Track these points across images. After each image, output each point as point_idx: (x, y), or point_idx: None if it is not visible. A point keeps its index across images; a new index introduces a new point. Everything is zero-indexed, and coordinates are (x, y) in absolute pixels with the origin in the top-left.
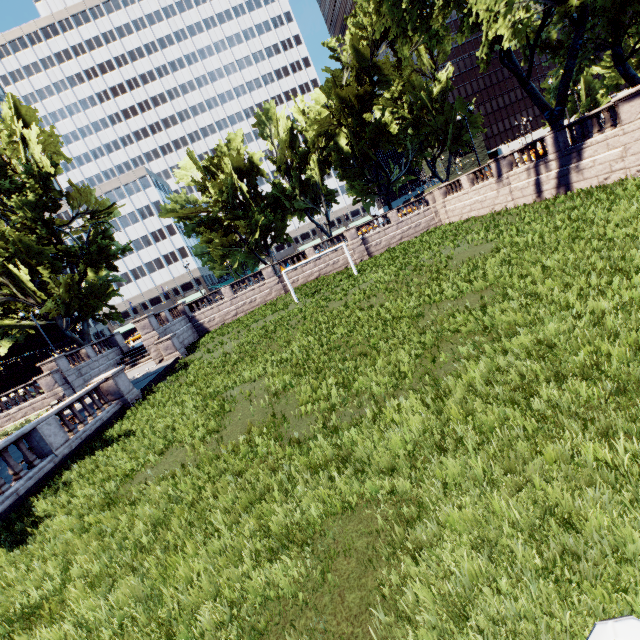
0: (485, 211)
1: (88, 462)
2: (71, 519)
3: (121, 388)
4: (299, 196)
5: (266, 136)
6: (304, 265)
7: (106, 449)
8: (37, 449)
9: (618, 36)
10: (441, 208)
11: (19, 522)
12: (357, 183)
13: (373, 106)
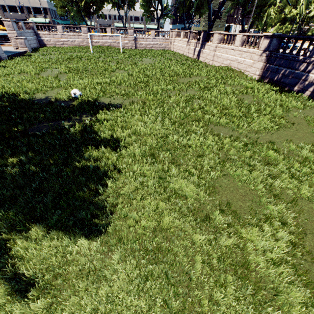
0: (182, 52)
1: None
2: None
3: None
4: None
5: None
6: (104, 36)
7: None
8: None
9: (244, 5)
10: (173, 42)
11: None
12: (145, 4)
13: None
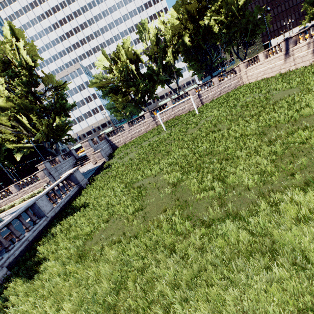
0: (273, 74)
1: (65, 222)
2: (58, 265)
3: (78, 178)
4: (161, 73)
5: (143, 39)
6: (166, 111)
7: (74, 214)
8: (37, 213)
9: None
10: (244, 74)
11: (29, 261)
12: (194, 63)
13: (205, 15)
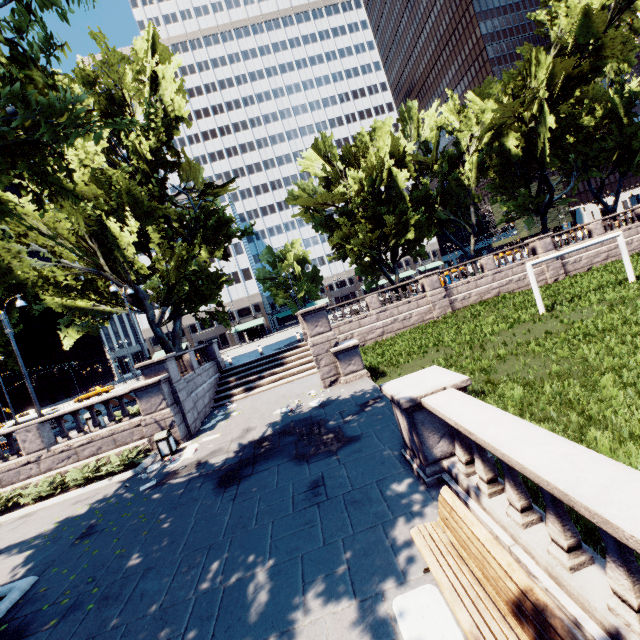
0: None
1: None
2: None
3: None
4: (438, 205)
5: (406, 135)
6: (479, 277)
7: None
8: None
9: None
10: None
11: None
12: (523, 193)
13: (569, 98)
